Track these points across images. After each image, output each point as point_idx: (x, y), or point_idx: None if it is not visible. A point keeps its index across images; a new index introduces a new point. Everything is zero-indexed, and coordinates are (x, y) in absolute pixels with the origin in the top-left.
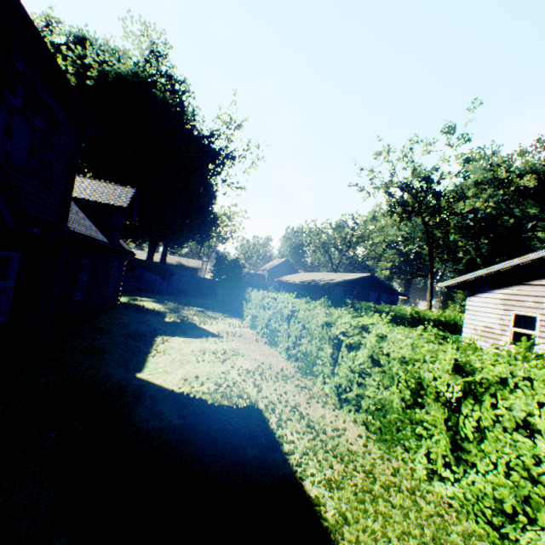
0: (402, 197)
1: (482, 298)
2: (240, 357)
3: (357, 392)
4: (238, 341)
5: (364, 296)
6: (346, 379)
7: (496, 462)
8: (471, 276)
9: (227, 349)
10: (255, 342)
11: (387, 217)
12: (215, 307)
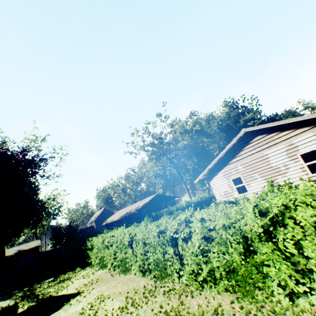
0: (153, 149)
1: (215, 179)
2: (107, 300)
3: (207, 268)
4: (98, 287)
5: (159, 207)
6: (195, 263)
7: (312, 258)
8: (206, 171)
9: (92, 300)
10: (112, 278)
11: (150, 162)
12: (64, 269)
